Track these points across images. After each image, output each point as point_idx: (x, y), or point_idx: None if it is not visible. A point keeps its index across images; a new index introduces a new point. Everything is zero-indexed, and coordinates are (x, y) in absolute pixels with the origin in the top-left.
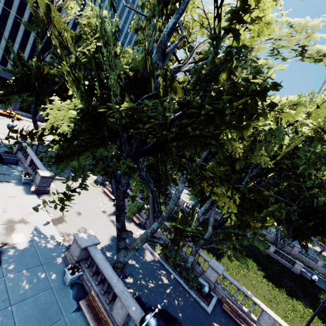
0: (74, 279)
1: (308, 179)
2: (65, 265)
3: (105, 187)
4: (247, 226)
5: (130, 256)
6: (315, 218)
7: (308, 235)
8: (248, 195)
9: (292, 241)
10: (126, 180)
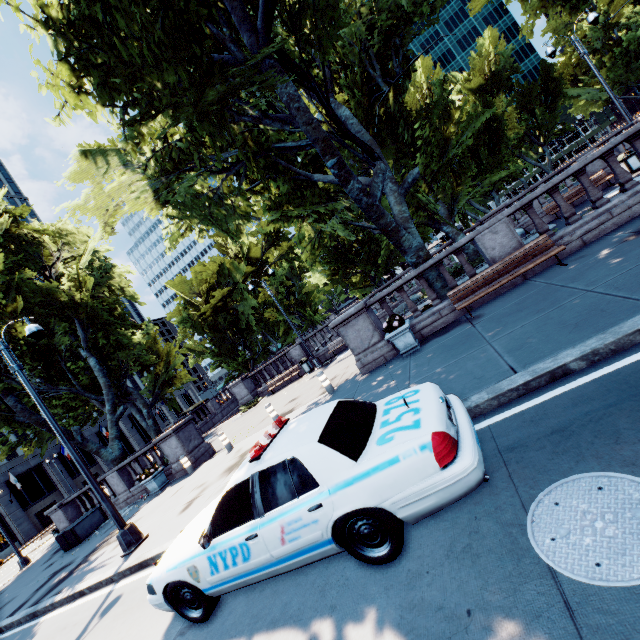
0: (414, 337)
1: (420, 7)
2: (378, 367)
3: (267, 393)
4: (449, 145)
5: (416, 233)
6: (477, 143)
7: (496, 160)
8: (405, 91)
9: (497, 194)
10: (292, 86)
